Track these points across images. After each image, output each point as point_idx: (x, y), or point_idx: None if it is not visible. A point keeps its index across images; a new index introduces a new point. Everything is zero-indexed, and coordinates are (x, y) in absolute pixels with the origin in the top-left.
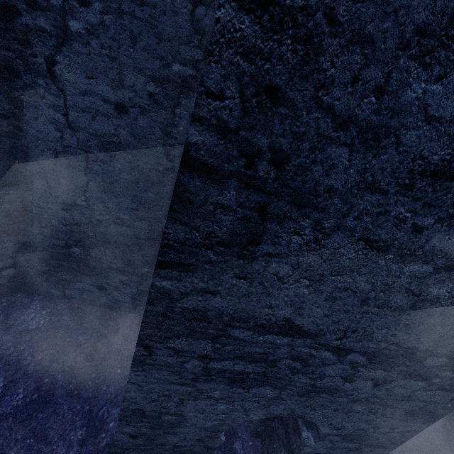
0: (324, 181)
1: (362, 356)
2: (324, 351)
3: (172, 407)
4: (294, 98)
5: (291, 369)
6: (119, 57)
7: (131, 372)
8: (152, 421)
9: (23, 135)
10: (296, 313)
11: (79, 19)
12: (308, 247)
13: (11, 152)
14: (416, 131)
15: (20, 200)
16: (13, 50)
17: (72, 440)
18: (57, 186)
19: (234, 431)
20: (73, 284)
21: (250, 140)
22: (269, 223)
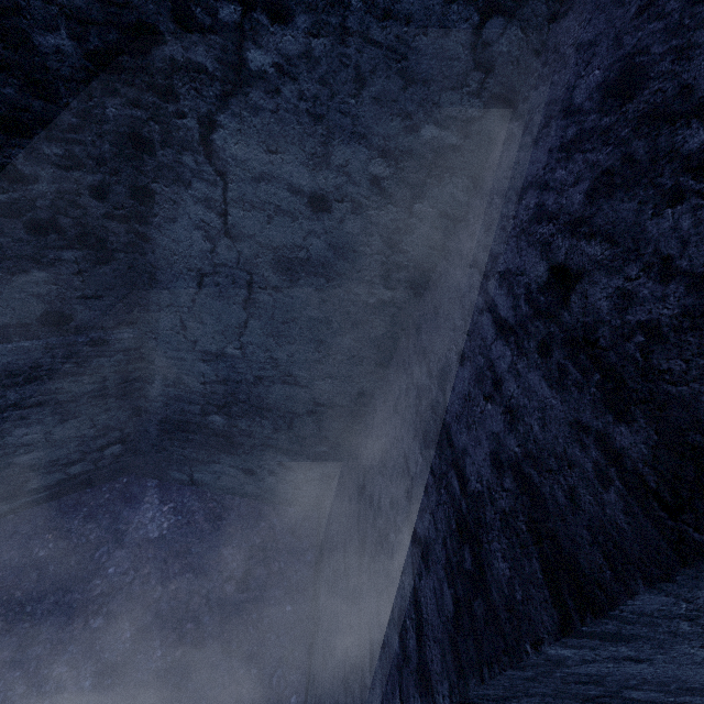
0: None
1: None
2: None
3: None
4: None
5: None
6: (328, 115)
7: None
8: None
9: (149, 247)
10: None
11: (265, 47)
12: None
13: (129, 274)
14: None
15: (137, 347)
16: (144, 105)
17: None
18: (196, 325)
19: None
20: (206, 465)
21: None
22: None
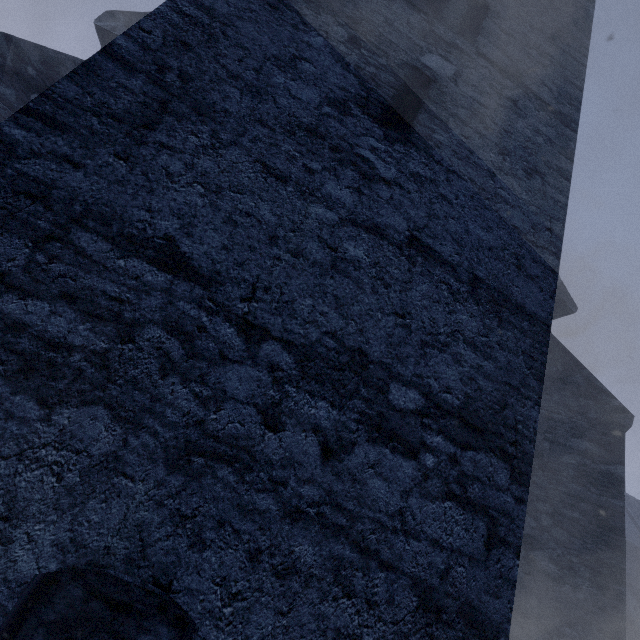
0: (221, 104)
1: (287, 352)
2: (224, 322)
3: None
4: (201, 53)
5: (162, 357)
6: None
7: None
8: None
9: None
10: (185, 231)
11: None
12: (205, 151)
13: None
14: (287, 100)
15: None
16: None
17: None
18: None
19: None
20: None
21: (164, 59)
22: (168, 117)
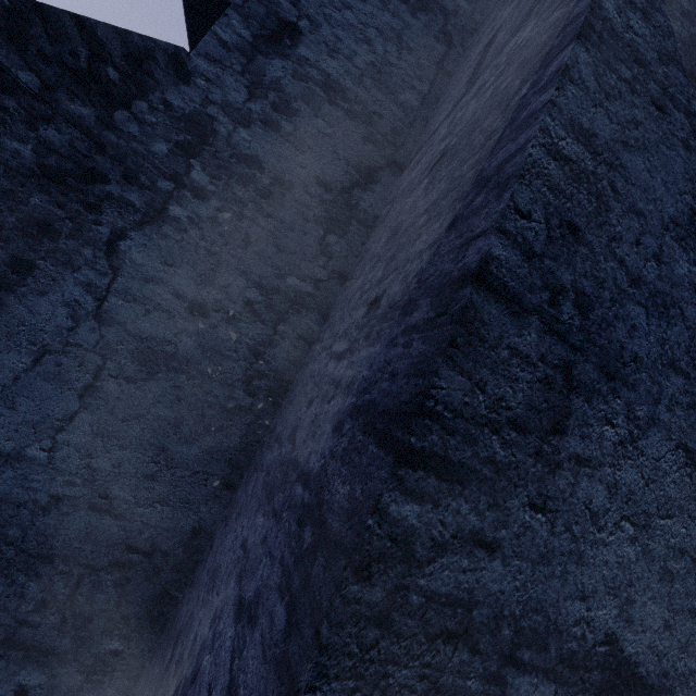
0: (628, 344)
1: None
2: None
3: None
4: (592, 242)
5: None
6: (221, 254)
7: None
8: None
9: None
10: (624, 616)
11: (185, 207)
12: (623, 450)
13: None
14: (693, 308)
15: None
16: (68, 209)
17: None
18: (1, 411)
19: None
20: None
21: (553, 271)
22: (576, 397)
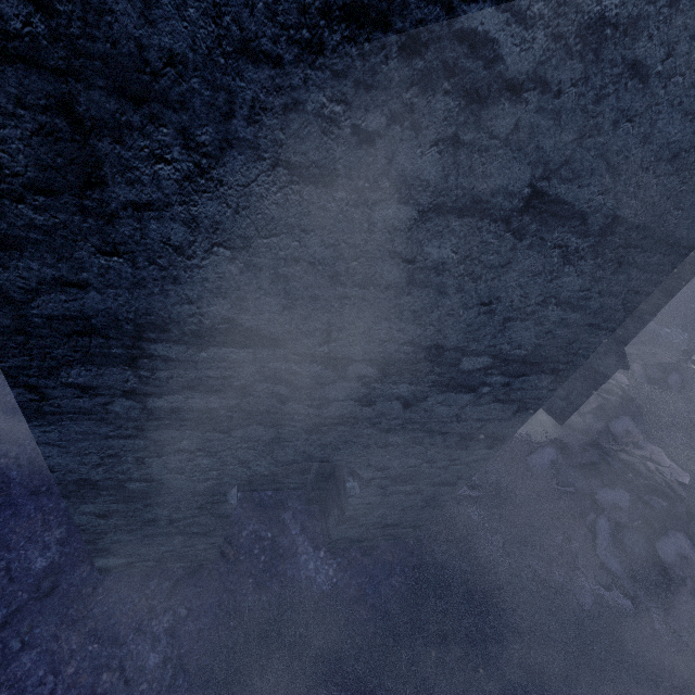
0: (151, 38)
1: (370, 366)
2: (311, 365)
3: (132, 471)
4: None
5: (276, 396)
6: None
7: (33, 429)
8: (116, 493)
9: None
10: (238, 308)
11: None
12: (194, 185)
13: None
14: None
15: None
16: None
17: (48, 541)
18: None
19: (283, 502)
20: None
21: None
22: (99, 141)
